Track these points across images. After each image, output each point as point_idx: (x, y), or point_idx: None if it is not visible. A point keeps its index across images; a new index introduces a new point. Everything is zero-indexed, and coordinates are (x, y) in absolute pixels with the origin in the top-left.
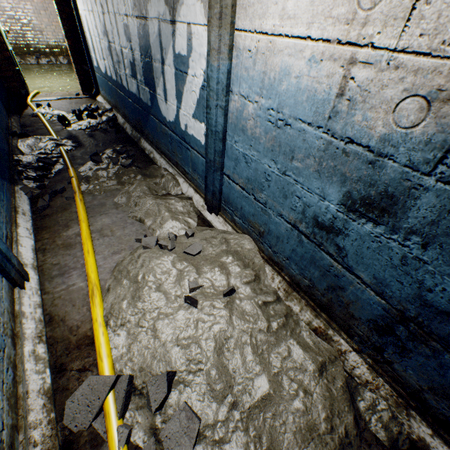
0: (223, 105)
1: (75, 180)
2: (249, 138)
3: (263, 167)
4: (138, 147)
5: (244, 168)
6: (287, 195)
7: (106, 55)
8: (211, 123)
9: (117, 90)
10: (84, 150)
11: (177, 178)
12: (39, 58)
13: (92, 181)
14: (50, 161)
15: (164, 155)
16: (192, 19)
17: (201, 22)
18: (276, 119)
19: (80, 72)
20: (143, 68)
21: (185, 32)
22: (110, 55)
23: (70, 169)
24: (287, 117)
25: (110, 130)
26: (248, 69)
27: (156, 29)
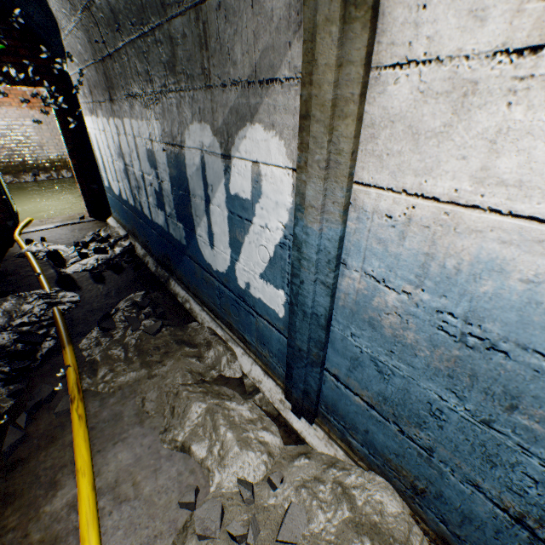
0: (330, 282)
1: (73, 371)
2: (388, 339)
3: (424, 393)
4: (166, 290)
5: (373, 377)
6: (497, 461)
7: (121, 177)
8: (303, 301)
9: (136, 216)
10: (88, 307)
11: (231, 347)
12: (37, 174)
13: (100, 369)
14: (36, 337)
15: (206, 307)
16: (261, 157)
17: (279, 162)
18: (462, 331)
19: (86, 191)
20: (175, 201)
21: (249, 171)
22: (126, 178)
23: (66, 350)
24: (495, 337)
25: (126, 266)
26: (385, 242)
27: (197, 160)
